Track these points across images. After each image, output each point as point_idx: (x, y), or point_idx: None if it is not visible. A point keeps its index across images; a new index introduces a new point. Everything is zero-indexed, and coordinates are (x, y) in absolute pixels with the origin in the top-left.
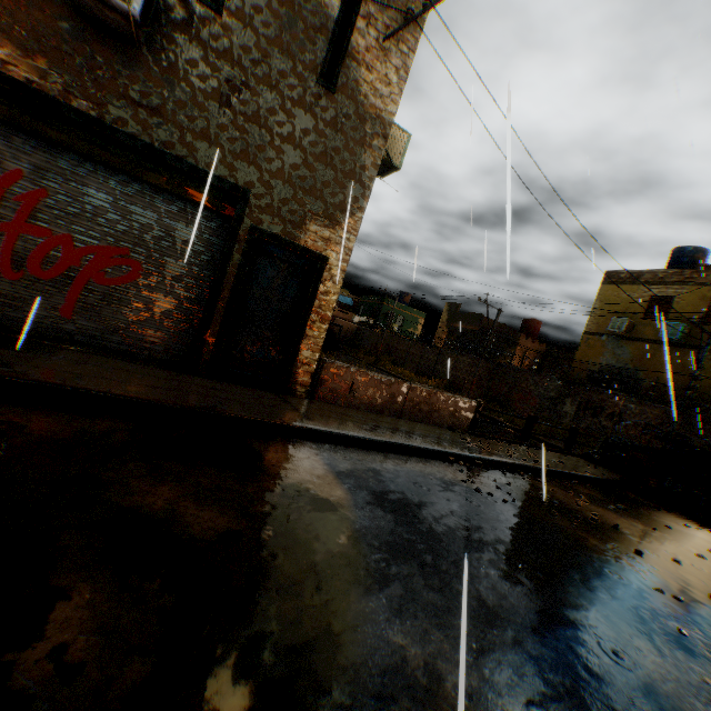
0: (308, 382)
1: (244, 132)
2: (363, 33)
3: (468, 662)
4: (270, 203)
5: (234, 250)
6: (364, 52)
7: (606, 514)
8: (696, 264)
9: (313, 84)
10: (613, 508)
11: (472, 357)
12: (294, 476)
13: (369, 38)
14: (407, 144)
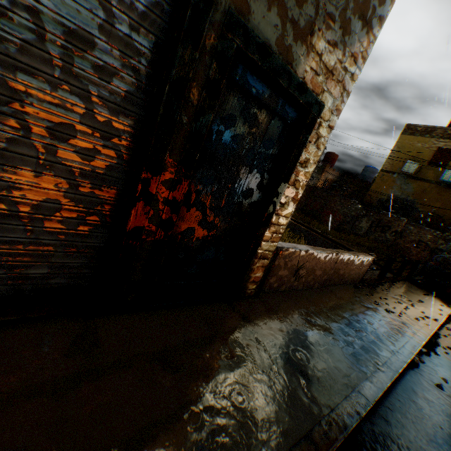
0: (260, 277)
1: None
2: None
3: None
4: None
5: (191, 74)
6: None
7: None
8: None
9: None
10: None
11: None
12: None
13: None
14: None
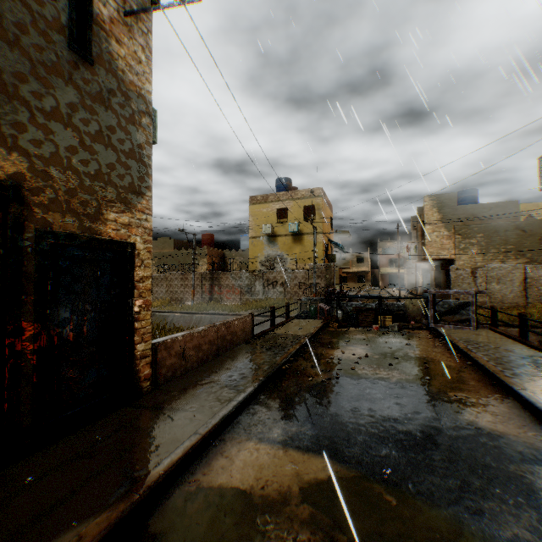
0: (150, 373)
1: None
2: (103, 0)
3: (516, 504)
4: (55, 197)
5: (24, 268)
6: (110, 22)
7: (352, 350)
8: (289, 188)
9: (65, 49)
10: (347, 343)
11: (182, 273)
12: (286, 479)
13: (110, 7)
14: (156, 120)
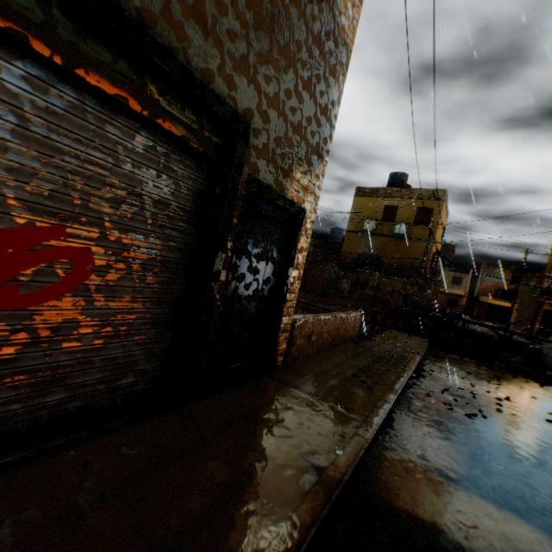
0: (284, 349)
1: (245, 26)
2: None
3: None
4: (266, 143)
5: (232, 212)
6: None
7: (481, 386)
8: (404, 184)
9: None
10: (469, 375)
11: None
12: (493, 538)
13: None
14: None
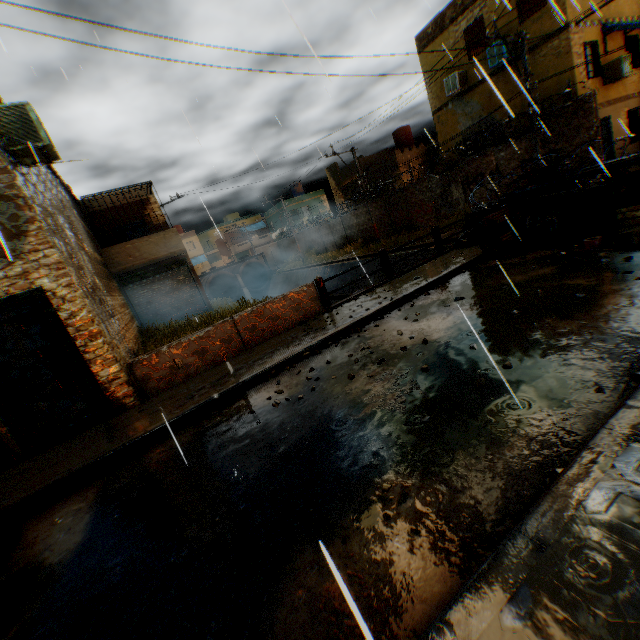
0: (131, 391)
1: None
2: None
3: None
4: None
5: None
6: None
7: (431, 324)
8: None
9: None
10: (449, 305)
11: (365, 205)
12: (38, 549)
13: None
14: (33, 116)
